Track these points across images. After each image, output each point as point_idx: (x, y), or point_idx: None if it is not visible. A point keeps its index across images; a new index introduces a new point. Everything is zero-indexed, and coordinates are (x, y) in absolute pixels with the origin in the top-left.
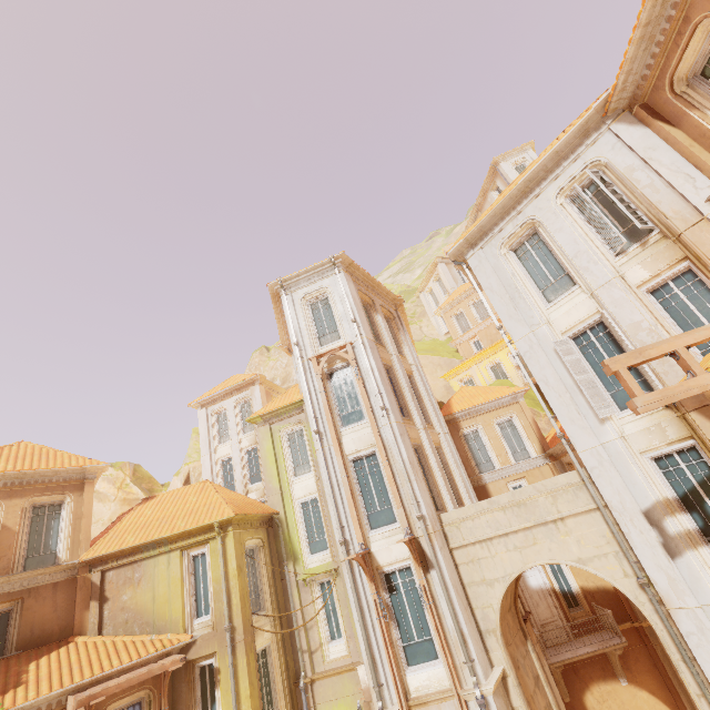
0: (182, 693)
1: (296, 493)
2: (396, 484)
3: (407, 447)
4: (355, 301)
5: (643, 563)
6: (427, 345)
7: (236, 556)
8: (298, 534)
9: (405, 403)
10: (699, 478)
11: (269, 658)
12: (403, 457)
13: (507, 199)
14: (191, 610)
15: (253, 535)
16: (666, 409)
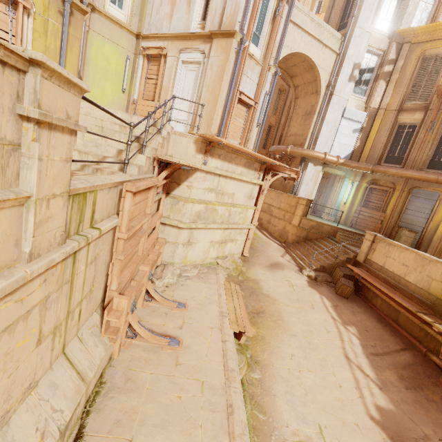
0: None
1: None
2: None
3: None
4: None
5: (339, 78)
6: None
7: None
8: None
9: None
10: (370, 67)
11: None
12: None
13: None
14: None
15: None
16: (387, 38)
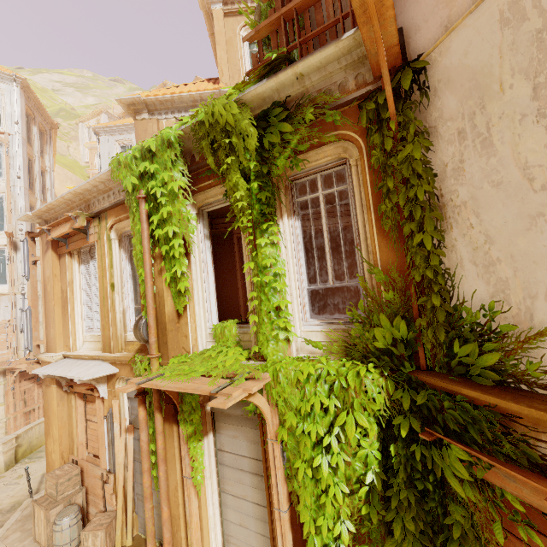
0: None
1: None
2: (12, 214)
3: (27, 201)
4: (22, 112)
5: None
6: (68, 162)
7: None
8: None
9: (34, 183)
10: None
11: None
12: (22, 204)
13: (126, 125)
14: None
15: None
16: None
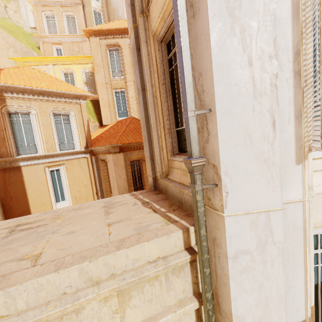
0: None
1: None
2: None
3: None
4: None
5: None
6: (7, 24)
7: None
8: None
9: None
10: None
11: None
12: None
13: None
14: None
15: None
16: None
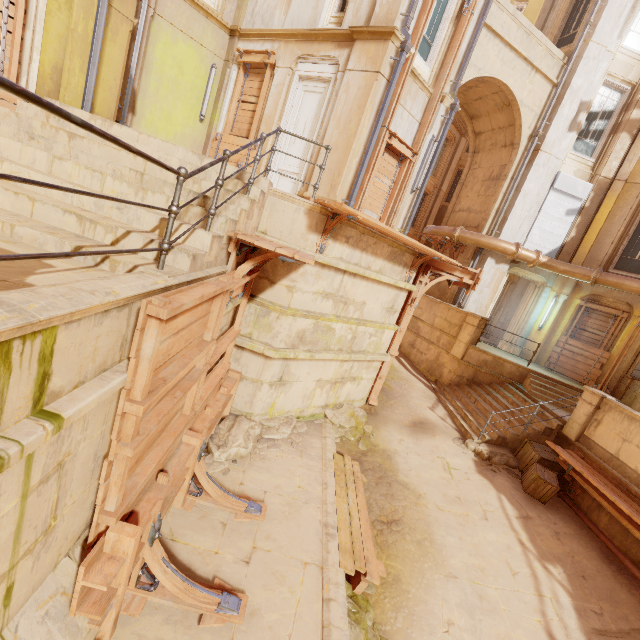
0: None
1: None
2: None
3: None
4: None
5: (553, 124)
6: None
7: None
8: None
9: None
10: (606, 109)
11: None
12: None
13: None
14: None
15: None
16: None
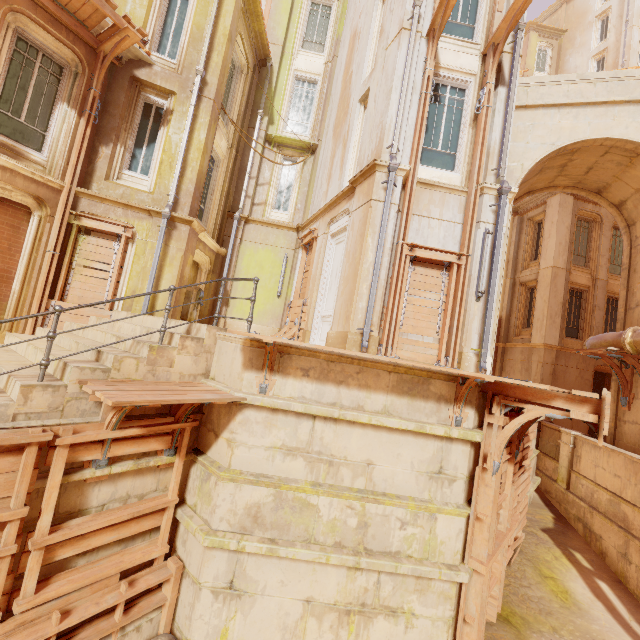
0: (119, 101)
1: (298, 63)
2: None
3: None
4: None
5: None
6: None
7: (232, 20)
8: (283, 101)
9: None
10: None
11: (214, 171)
12: None
13: None
14: (153, 38)
15: (245, 43)
16: None
